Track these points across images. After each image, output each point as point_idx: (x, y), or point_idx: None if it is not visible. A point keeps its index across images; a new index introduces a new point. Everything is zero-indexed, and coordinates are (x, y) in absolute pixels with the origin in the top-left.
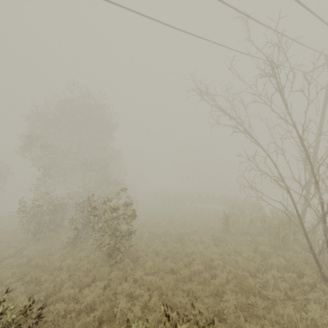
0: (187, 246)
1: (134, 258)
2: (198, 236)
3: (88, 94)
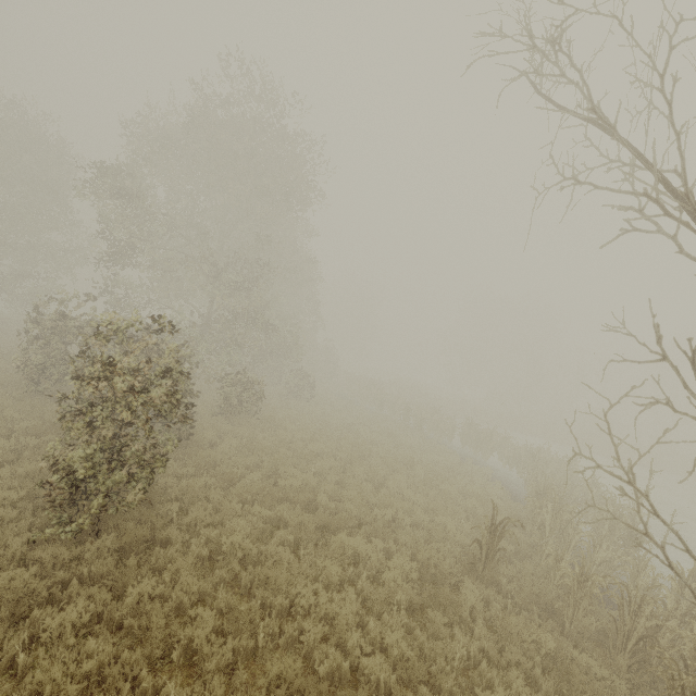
0: (322, 571)
1: (134, 541)
2: (382, 546)
3: (266, 96)
